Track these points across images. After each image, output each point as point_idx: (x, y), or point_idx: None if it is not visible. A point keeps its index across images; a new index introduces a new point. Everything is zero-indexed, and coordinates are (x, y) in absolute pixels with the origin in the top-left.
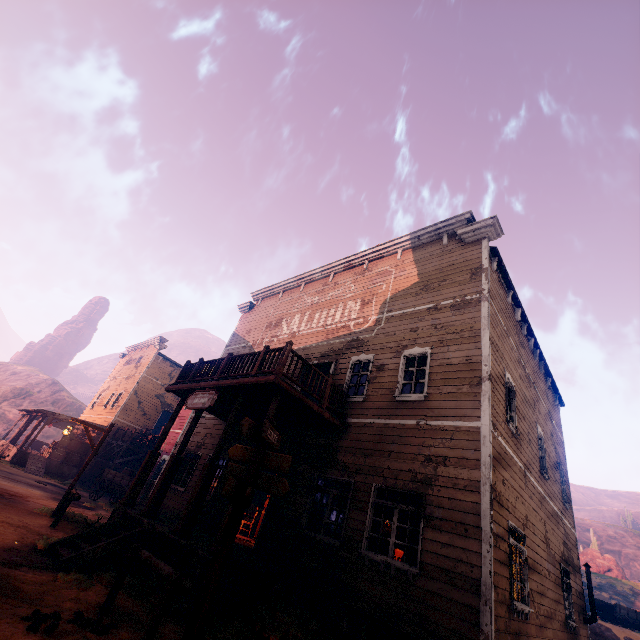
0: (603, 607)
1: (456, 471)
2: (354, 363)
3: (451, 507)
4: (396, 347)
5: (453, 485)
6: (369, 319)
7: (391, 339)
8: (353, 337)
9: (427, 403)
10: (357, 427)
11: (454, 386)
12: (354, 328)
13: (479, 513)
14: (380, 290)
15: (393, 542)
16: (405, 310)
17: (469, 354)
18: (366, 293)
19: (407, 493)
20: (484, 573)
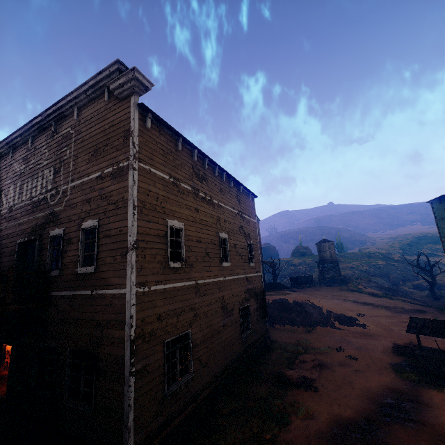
0: (294, 280)
1: (113, 332)
2: (53, 237)
3: (110, 361)
4: (78, 220)
5: (111, 343)
6: (59, 190)
7: (74, 212)
8: (50, 210)
9: (97, 274)
10: (58, 299)
11: (112, 257)
12: (50, 201)
13: (124, 364)
14: (65, 156)
15: (82, 390)
16: (82, 180)
17: (121, 225)
18: (56, 160)
19: (88, 352)
20: (125, 407)
